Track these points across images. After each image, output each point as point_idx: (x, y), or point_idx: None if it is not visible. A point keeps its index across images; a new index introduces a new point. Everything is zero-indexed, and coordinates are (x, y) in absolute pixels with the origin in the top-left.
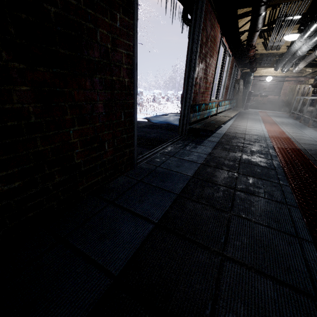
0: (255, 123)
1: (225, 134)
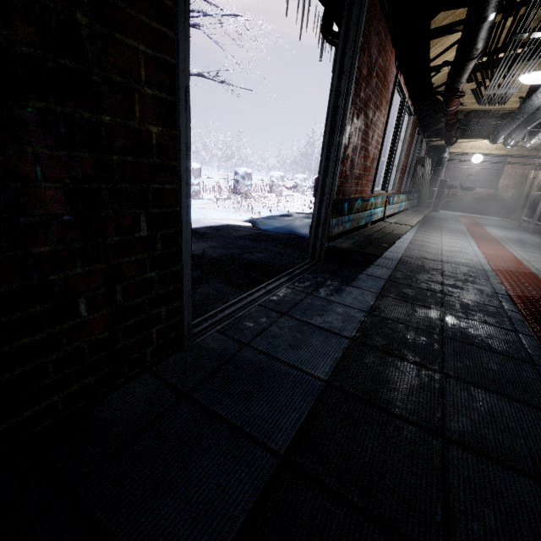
0: (458, 239)
1: (401, 260)
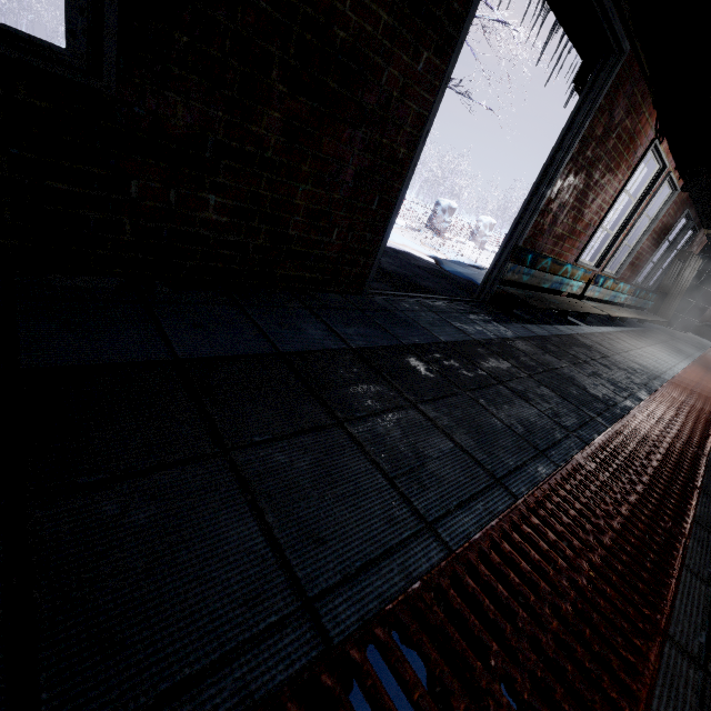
0: (670, 354)
1: (570, 335)
